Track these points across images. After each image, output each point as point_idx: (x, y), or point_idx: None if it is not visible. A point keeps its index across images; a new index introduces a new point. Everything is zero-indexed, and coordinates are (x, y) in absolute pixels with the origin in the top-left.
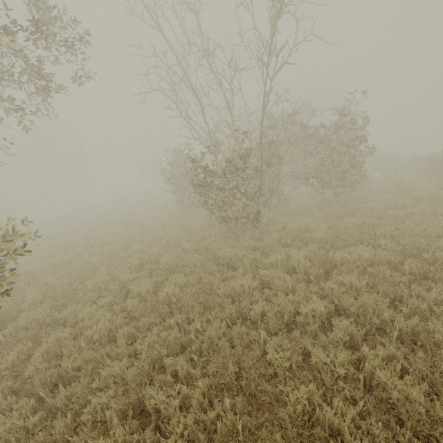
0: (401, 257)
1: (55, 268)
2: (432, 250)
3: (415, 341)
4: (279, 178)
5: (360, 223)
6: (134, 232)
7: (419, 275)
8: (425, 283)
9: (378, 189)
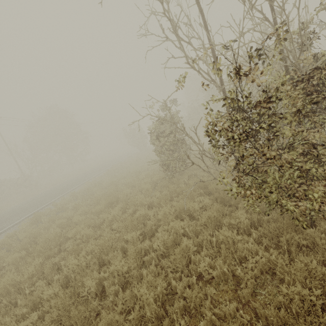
0: None
1: None
2: None
3: None
4: None
5: None
6: (115, 216)
7: None
8: None
9: None
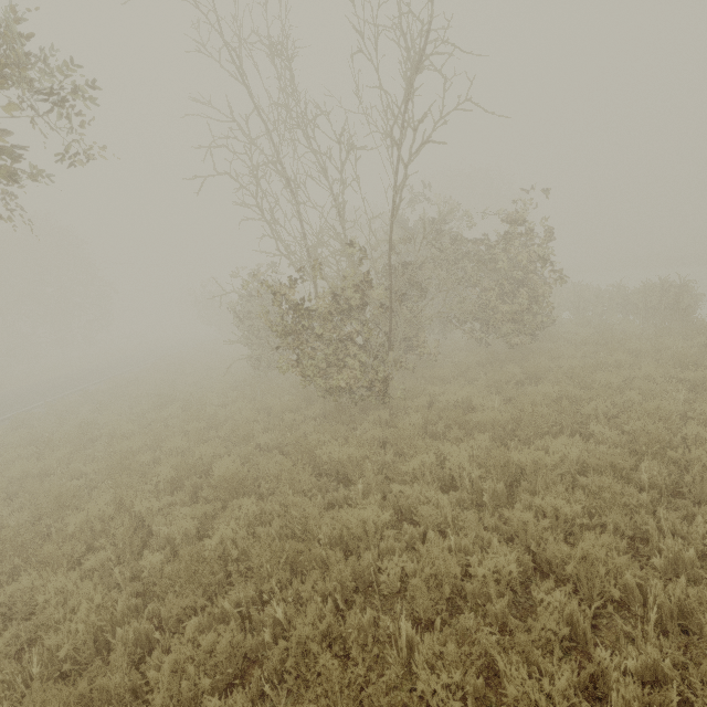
0: (632, 458)
1: (13, 489)
2: (678, 441)
3: (686, 627)
4: (419, 321)
5: (555, 396)
6: (172, 413)
7: (665, 489)
8: (677, 503)
9: (573, 337)
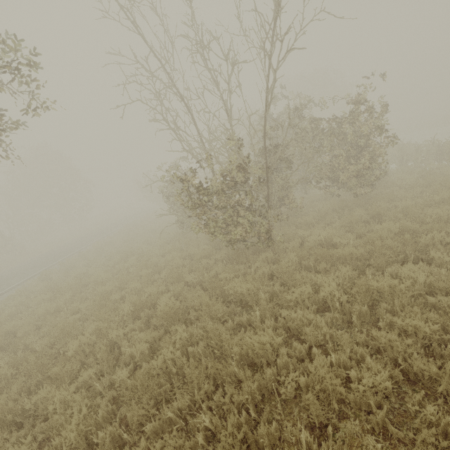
0: None
1: (40, 322)
2: None
3: None
4: (287, 185)
5: (397, 230)
6: (131, 264)
7: None
8: None
9: (402, 183)
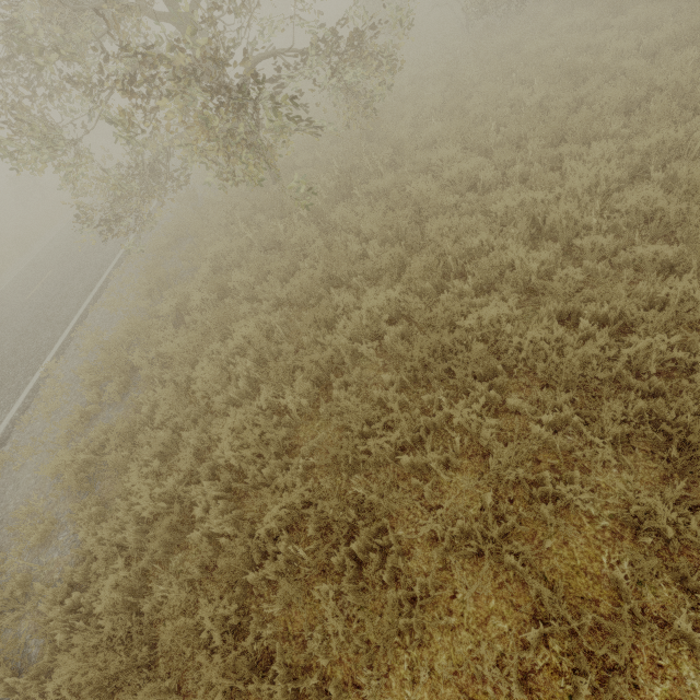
0: None
1: None
2: None
3: None
4: None
5: None
6: None
7: None
8: None
9: None
